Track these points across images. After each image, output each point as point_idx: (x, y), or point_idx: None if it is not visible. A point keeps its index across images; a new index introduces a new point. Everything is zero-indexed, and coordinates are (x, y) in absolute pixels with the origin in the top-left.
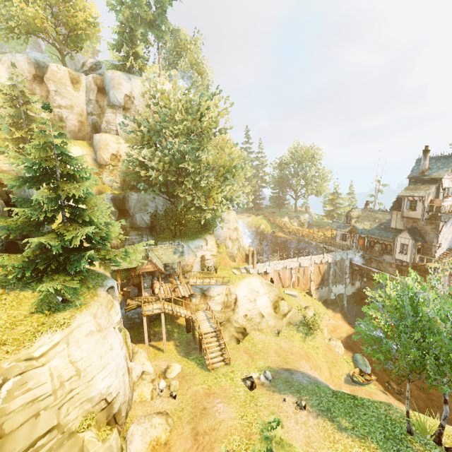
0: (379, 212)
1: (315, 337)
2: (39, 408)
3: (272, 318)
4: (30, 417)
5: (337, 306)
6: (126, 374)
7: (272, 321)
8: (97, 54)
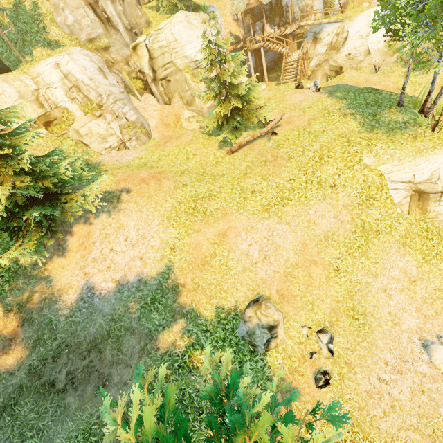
0: None
1: (426, 74)
2: (164, 51)
3: (379, 55)
4: (161, 54)
5: None
6: None
7: (377, 59)
8: None
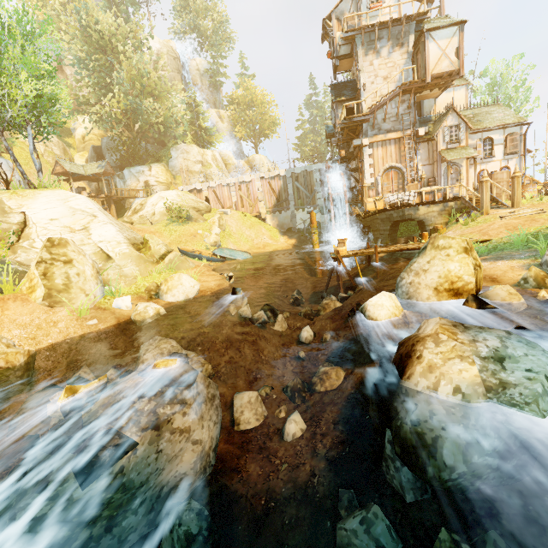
0: None
1: (183, 225)
2: None
3: (160, 215)
4: None
5: (297, 233)
6: None
7: (158, 217)
8: None
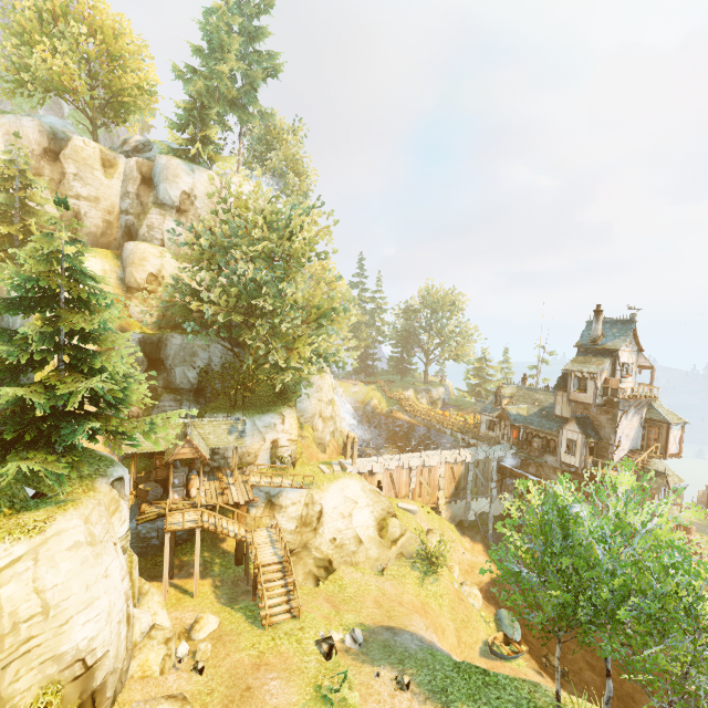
0: (540, 392)
1: (439, 579)
2: None
3: (375, 546)
4: None
5: (477, 532)
6: (124, 623)
7: (374, 551)
8: (148, 129)
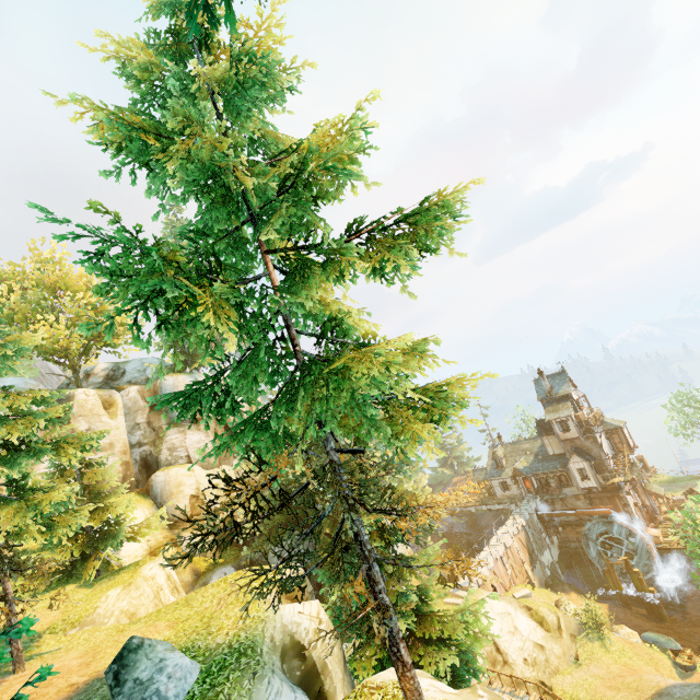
0: (523, 442)
1: (609, 637)
2: None
3: (553, 642)
4: None
5: (563, 583)
6: None
7: (556, 647)
8: (94, 352)
